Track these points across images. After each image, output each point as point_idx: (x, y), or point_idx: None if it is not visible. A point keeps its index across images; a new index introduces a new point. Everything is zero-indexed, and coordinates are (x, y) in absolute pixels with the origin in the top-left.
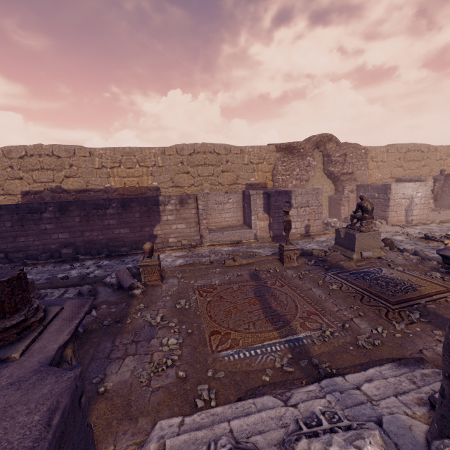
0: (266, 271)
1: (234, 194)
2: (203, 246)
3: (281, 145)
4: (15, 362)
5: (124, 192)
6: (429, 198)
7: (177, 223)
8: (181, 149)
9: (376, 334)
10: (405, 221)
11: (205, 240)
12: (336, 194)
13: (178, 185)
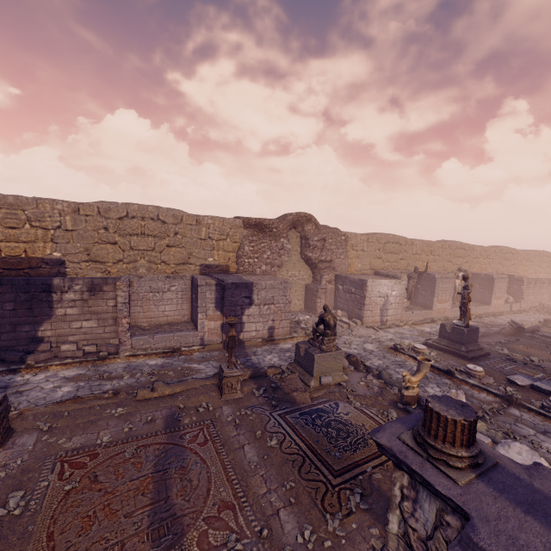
0: (194, 409)
1: (180, 280)
2: (119, 357)
3: (250, 221)
4: None
5: None
6: (404, 297)
7: (82, 319)
8: (107, 209)
9: (301, 544)
10: (380, 321)
11: (124, 348)
12: (314, 283)
13: (96, 260)
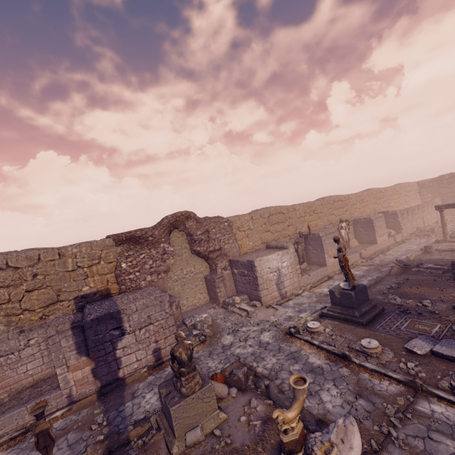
0: None
1: (39, 329)
2: None
3: (120, 238)
4: None
5: None
6: (296, 265)
7: None
8: None
9: None
10: (279, 295)
11: None
12: (212, 272)
13: None
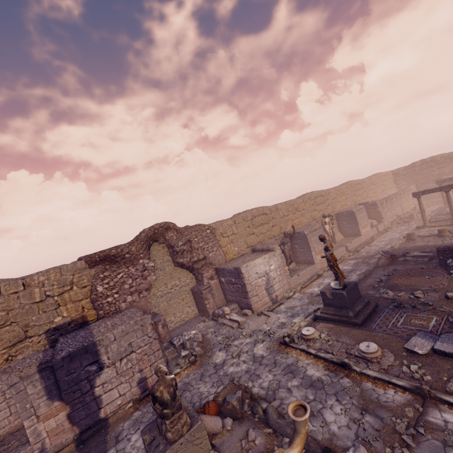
0: None
1: (2, 375)
2: None
3: (93, 259)
4: None
5: None
6: (284, 266)
7: None
8: None
9: None
10: (270, 300)
11: None
12: (198, 283)
13: None
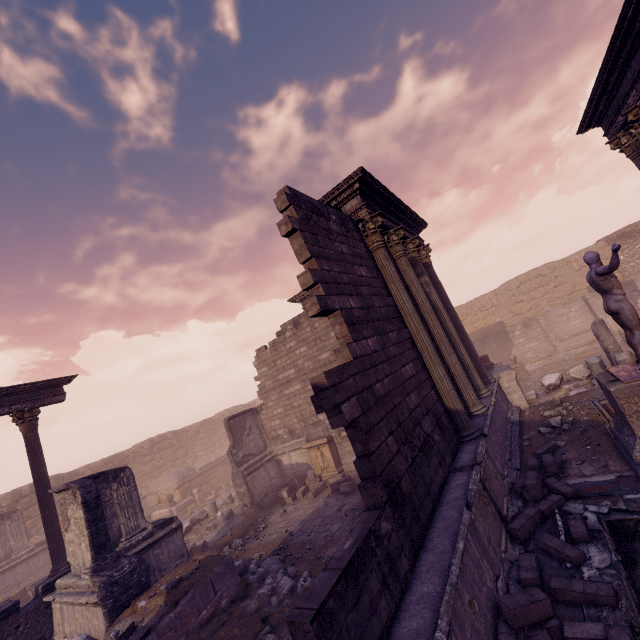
0: None
1: (574, 303)
2: (558, 353)
3: (611, 238)
4: (495, 367)
5: (477, 333)
6: None
7: (528, 342)
8: (509, 286)
9: None
10: None
11: (559, 349)
12: None
13: (517, 314)
